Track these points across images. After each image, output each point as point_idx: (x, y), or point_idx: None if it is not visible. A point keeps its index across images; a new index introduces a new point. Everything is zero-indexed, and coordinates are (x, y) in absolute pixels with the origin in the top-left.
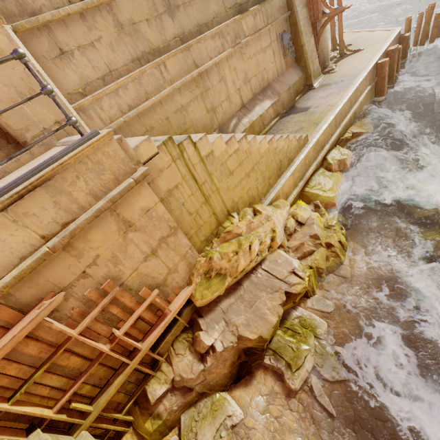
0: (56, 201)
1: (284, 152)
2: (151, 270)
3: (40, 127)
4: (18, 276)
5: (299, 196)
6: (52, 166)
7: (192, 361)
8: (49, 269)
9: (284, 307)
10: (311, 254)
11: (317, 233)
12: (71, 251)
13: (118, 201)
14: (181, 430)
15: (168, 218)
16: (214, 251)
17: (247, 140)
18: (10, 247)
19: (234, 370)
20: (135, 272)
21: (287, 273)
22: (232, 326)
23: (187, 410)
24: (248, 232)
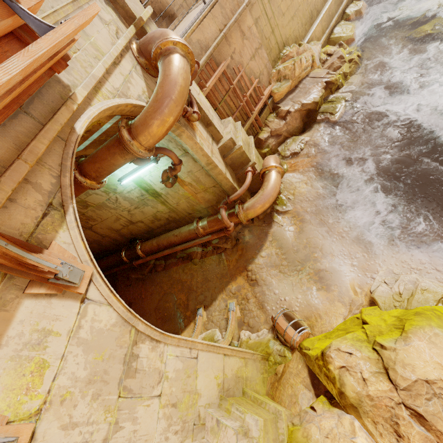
0: (221, 12)
1: (313, 4)
2: (253, 68)
3: (178, 4)
4: (217, 43)
5: (327, 43)
6: None
7: (279, 121)
8: (222, 48)
9: (325, 94)
10: (339, 69)
11: (342, 54)
12: (227, 42)
13: (239, 18)
14: (279, 151)
15: (257, 36)
16: (280, 67)
17: None
18: (212, 31)
19: (301, 126)
20: (248, 66)
21: (325, 74)
22: (297, 102)
23: (280, 146)
24: (297, 56)
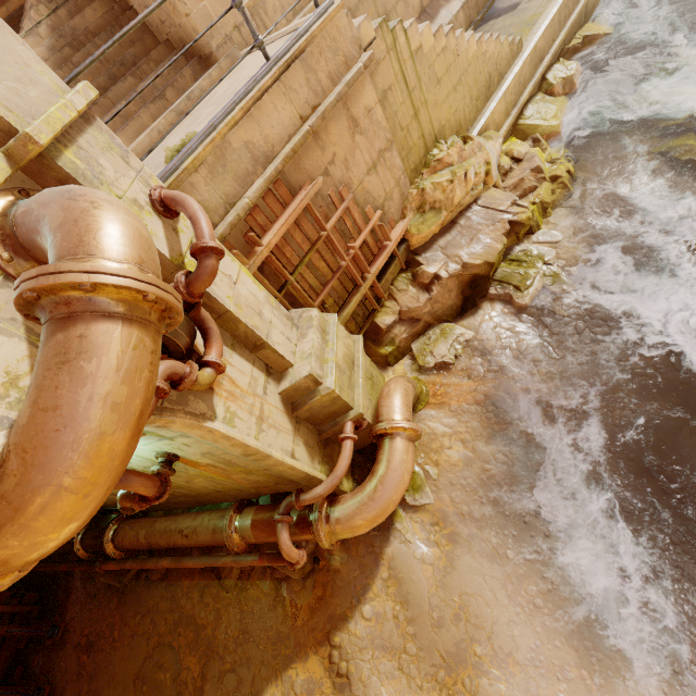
0: (307, 80)
1: (494, 62)
2: (372, 189)
3: (222, 33)
4: (293, 149)
5: (511, 133)
6: (306, 36)
7: (417, 293)
8: (305, 156)
9: (507, 242)
10: (532, 191)
11: (539, 165)
12: (318, 142)
13: (348, 92)
14: (414, 353)
15: (385, 126)
16: (426, 183)
17: (455, 35)
18: (283, 121)
19: (458, 303)
20: (361, 186)
21: (509, 205)
22: (455, 258)
23: (416, 340)
24: (460, 162)
